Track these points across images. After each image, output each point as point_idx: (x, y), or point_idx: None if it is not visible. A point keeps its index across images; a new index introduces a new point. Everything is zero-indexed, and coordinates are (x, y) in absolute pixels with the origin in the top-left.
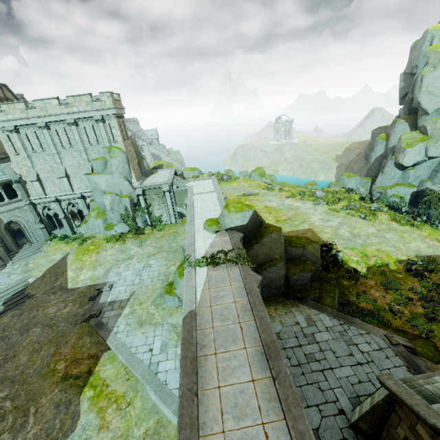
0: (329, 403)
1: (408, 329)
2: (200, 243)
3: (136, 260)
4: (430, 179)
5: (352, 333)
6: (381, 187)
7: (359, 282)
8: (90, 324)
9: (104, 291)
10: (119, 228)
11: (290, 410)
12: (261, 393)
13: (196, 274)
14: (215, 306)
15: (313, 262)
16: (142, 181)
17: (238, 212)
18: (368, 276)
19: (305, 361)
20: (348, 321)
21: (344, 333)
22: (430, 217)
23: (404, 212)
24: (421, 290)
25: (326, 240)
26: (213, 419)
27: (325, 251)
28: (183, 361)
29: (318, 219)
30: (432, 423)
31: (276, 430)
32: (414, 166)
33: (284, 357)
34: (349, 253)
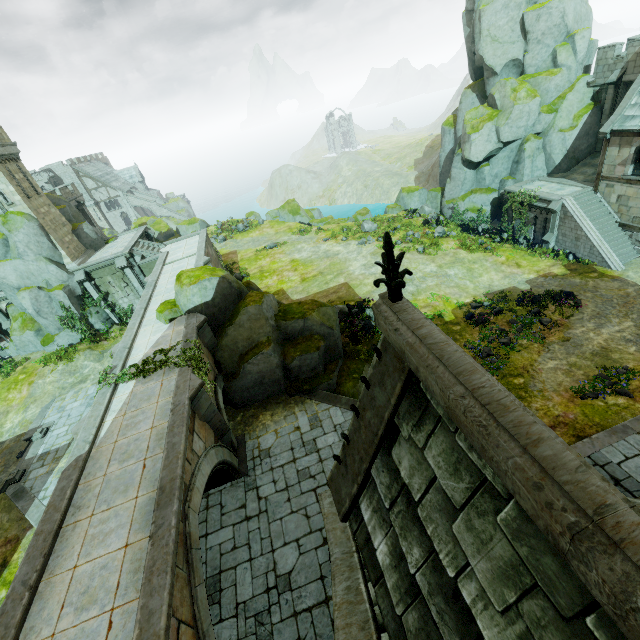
0: (314, 532)
1: None
2: (142, 342)
3: (91, 383)
4: (512, 176)
5: None
6: (452, 200)
7: None
8: (6, 494)
9: (34, 441)
10: (63, 339)
11: (151, 581)
12: (130, 563)
13: (115, 395)
14: (122, 440)
15: (325, 336)
16: (86, 258)
17: (193, 284)
18: None
19: (296, 481)
20: None
21: None
22: (515, 233)
23: (482, 232)
24: (480, 343)
25: (364, 296)
26: (47, 618)
27: (355, 313)
28: (33, 541)
29: (360, 266)
30: (331, 555)
31: (127, 615)
32: (489, 159)
33: (269, 481)
34: None
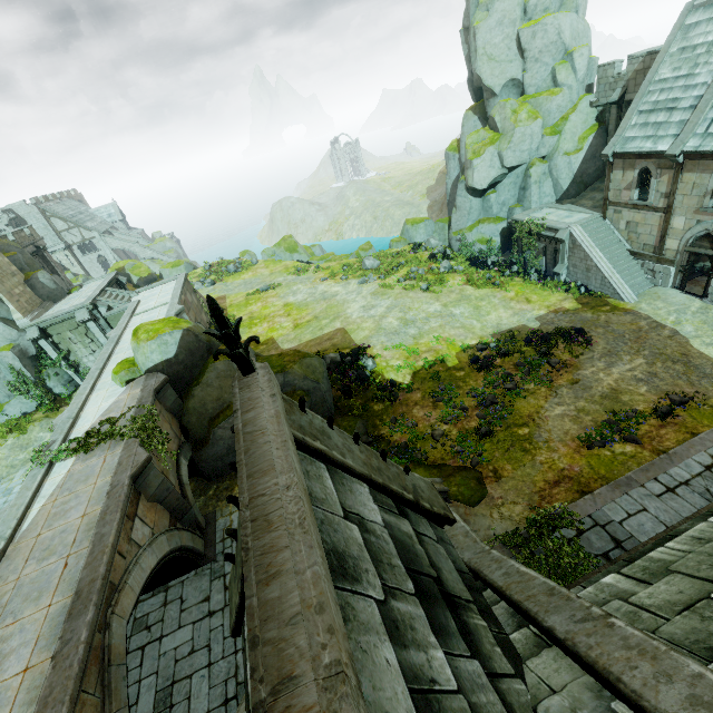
0: None
1: (450, 460)
2: (91, 410)
3: None
4: (520, 204)
5: None
6: (459, 231)
7: (399, 400)
8: None
9: None
10: (15, 407)
11: None
12: (26, 692)
13: (49, 477)
14: (46, 533)
15: (310, 391)
16: (42, 312)
17: (150, 339)
18: (413, 386)
19: None
20: None
21: None
22: (527, 265)
23: (491, 265)
24: (484, 390)
25: (361, 342)
26: None
27: (348, 362)
28: None
29: (359, 308)
30: None
31: None
32: (494, 186)
33: None
34: (390, 356)
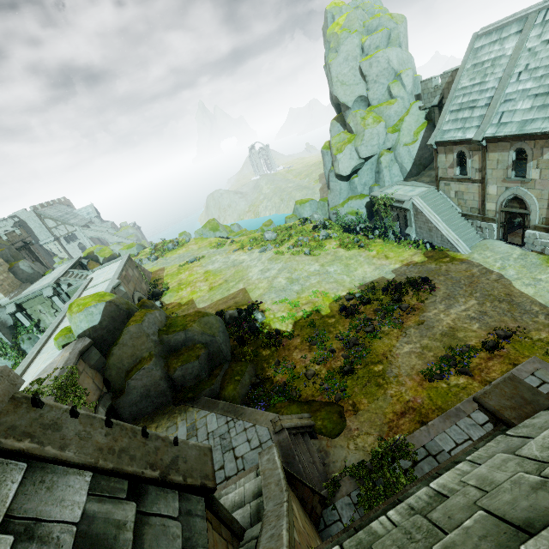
0: None
1: (319, 396)
2: (32, 371)
3: None
4: (377, 183)
5: (235, 432)
6: (334, 207)
7: (282, 345)
8: None
9: None
10: None
11: None
12: None
13: None
14: None
15: (208, 343)
16: (20, 291)
17: (79, 311)
18: (294, 333)
19: None
20: (237, 414)
21: (225, 436)
22: (387, 228)
23: (359, 231)
24: (349, 333)
25: (256, 299)
26: None
27: (243, 317)
28: None
29: (258, 271)
30: None
31: None
32: (357, 172)
33: None
34: (277, 309)
